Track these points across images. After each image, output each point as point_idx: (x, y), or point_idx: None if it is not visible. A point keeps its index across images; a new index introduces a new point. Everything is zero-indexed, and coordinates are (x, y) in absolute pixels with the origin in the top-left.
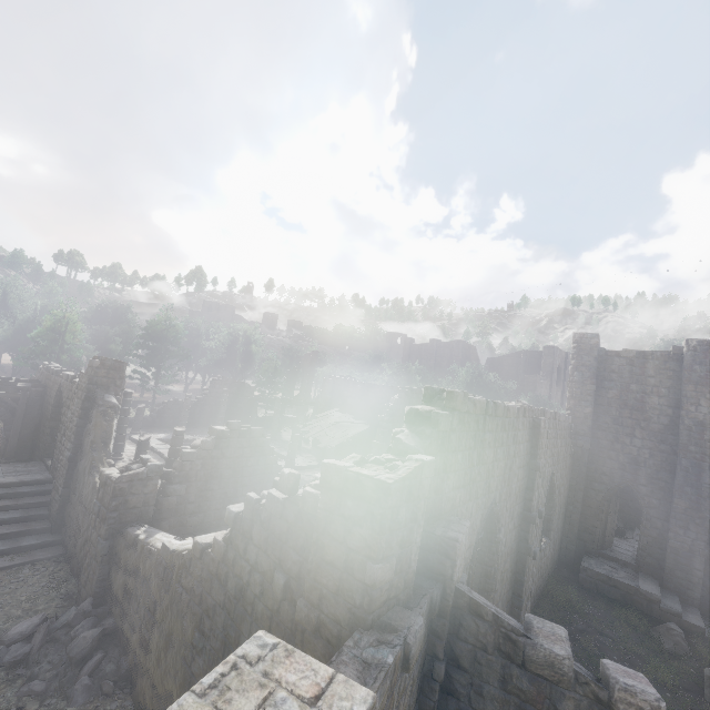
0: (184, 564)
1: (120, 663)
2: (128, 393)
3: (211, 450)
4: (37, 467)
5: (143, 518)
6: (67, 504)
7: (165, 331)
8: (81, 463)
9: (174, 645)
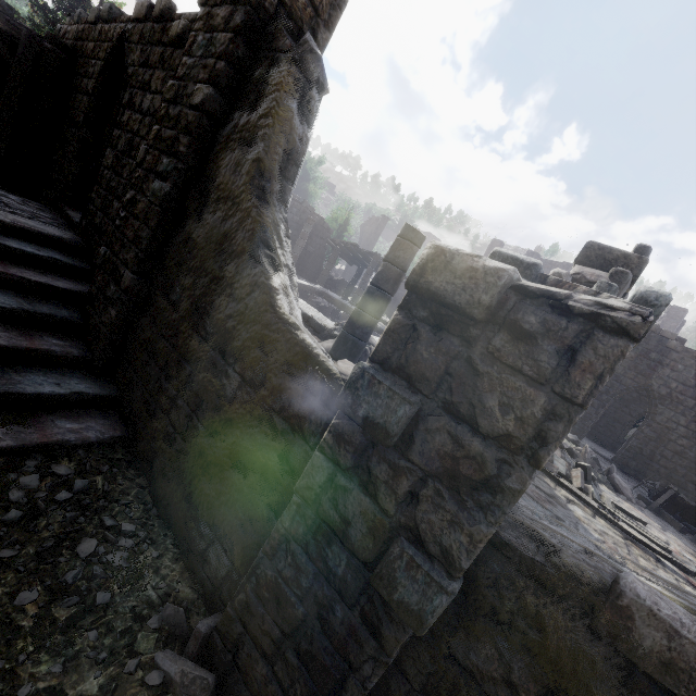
0: None
1: None
2: None
3: None
4: (47, 214)
5: None
6: (137, 316)
7: None
8: (203, 220)
9: None
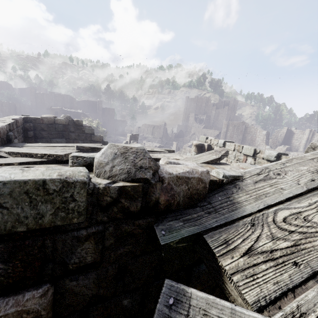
0: None
1: None
2: None
3: None
4: None
5: None
6: None
7: None
8: None
9: None
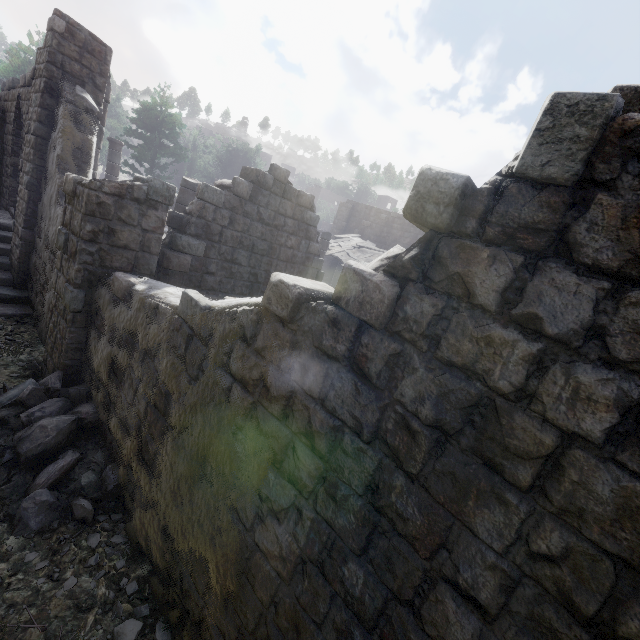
0: (238, 330)
1: (104, 475)
2: (116, 142)
3: (244, 201)
4: None
5: (140, 271)
6: (31, 252)
7: (161, 115)
8: (45, 192)
9: (210, 479)
